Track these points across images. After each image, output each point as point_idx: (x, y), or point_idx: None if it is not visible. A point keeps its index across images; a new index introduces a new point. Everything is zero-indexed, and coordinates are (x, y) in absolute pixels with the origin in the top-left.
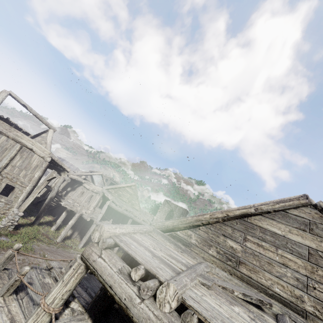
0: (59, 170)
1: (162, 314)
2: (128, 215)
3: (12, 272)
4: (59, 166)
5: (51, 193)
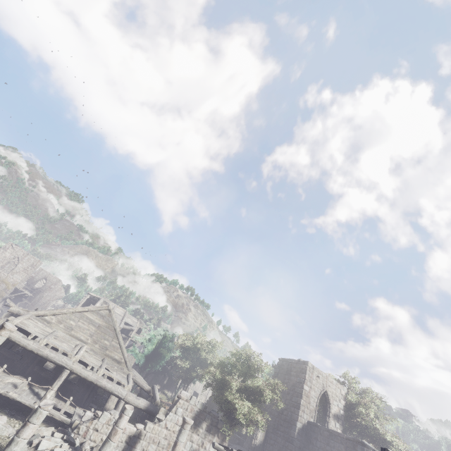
0: None
1: (40, 346)
2: None
3: None
4: None
5: None
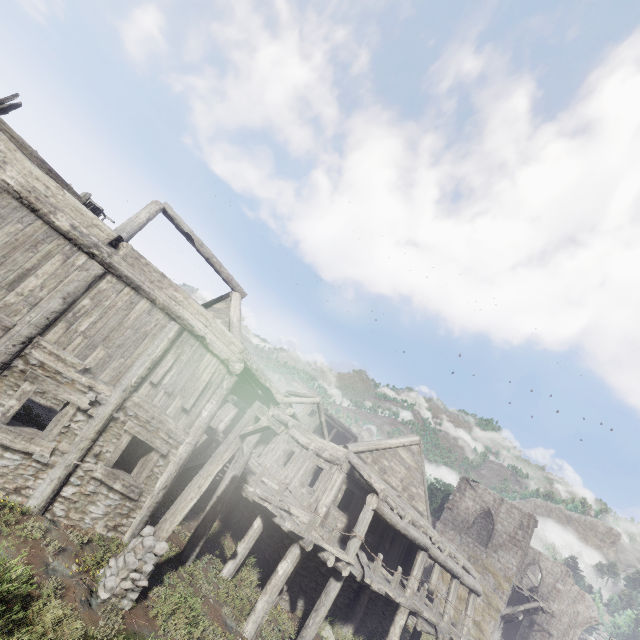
0: (254, 396)
1: None
2: (420, 541)
3: None
4: (259, 386)
5: (233, 464)
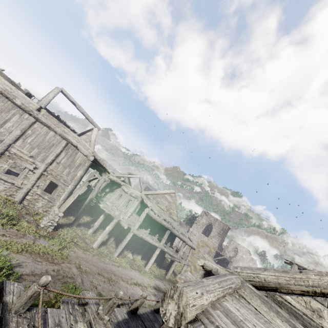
0: (101, 170)
1: None
2: (167, 226)
3: (36, 314)
4: (101, 166)
5: (91, 194)
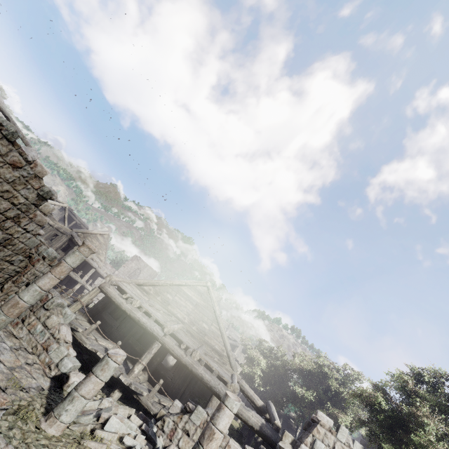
0: None
1: (133, 308)
2: (93, 265)
3: None
4: None
5: None
